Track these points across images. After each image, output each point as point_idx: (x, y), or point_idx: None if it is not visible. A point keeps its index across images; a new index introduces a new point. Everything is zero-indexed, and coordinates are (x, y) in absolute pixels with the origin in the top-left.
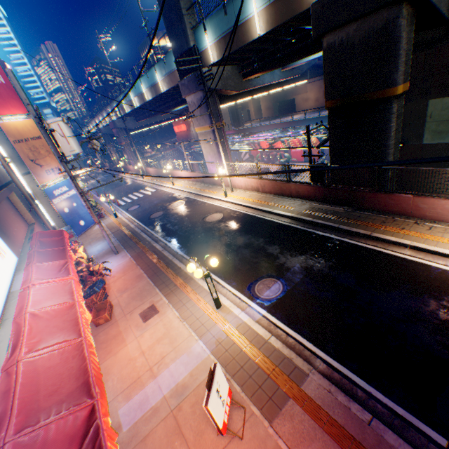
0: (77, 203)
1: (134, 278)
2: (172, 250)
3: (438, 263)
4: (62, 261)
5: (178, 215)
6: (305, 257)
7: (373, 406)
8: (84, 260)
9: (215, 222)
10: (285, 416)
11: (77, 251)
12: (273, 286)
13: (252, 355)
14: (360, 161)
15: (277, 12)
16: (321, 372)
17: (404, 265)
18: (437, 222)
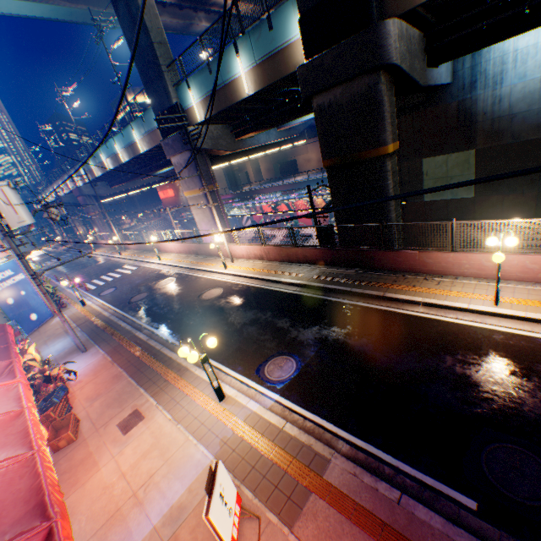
0: (27, 290)
1: (109, 380)
2: (161, 338)
3: (450, 317)
4: (4, 362)
5: (167, 295)
6: (319, 327)
7: (402, 482)
8: (37, 363)
9: (214, 298)
10: (307, 516)
11: (26, 352)
12: (286, 364)
13: (265, 450)
14: (365, 219)
15: (265, 73)
16: (345, 455)
17: (419, 323)
18: (444, 276)
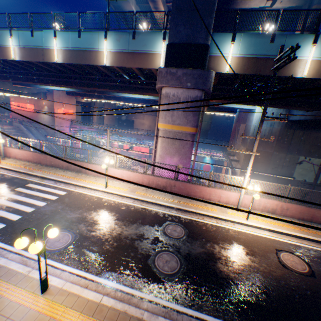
0: None
1: None
2: None
3: None
4: None
5: (224, 260)
6: None
7: None
8: None
9: (315, 272)
10: None
11: None
12: None
13: None
14: None
15: None
16: None
17: None
18: None
